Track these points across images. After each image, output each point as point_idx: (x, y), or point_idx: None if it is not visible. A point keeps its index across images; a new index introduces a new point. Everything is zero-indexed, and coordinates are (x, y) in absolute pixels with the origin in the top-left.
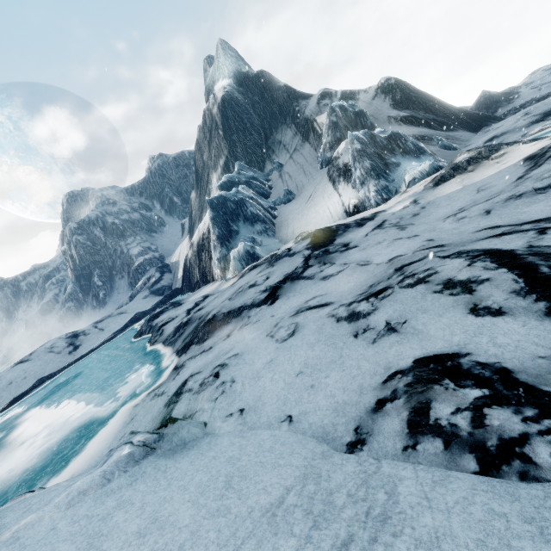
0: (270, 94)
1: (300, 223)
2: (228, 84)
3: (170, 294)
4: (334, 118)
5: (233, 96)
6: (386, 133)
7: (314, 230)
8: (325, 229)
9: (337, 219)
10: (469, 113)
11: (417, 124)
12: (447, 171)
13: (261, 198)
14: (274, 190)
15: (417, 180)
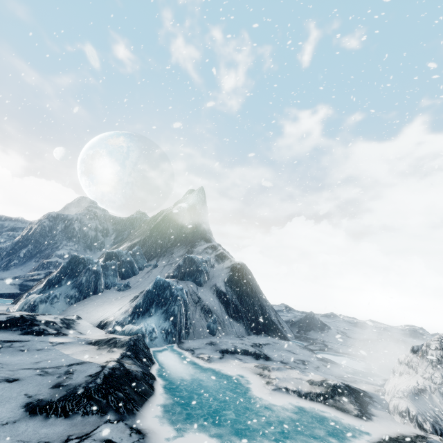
0: (196, 226)
1: (90, 308)
2: (184, 207)
3: (15, 294)
4: (181, 262)
5: (178, 214)
6: (180, 292)
7: (18, 316)
8: (20, 320)
9: (94, 322)
10: (268, 317)
11: (222, 300)
12: (108, 339)
13: (115, 276)
14: (133, 277)
15: (122, 332)
